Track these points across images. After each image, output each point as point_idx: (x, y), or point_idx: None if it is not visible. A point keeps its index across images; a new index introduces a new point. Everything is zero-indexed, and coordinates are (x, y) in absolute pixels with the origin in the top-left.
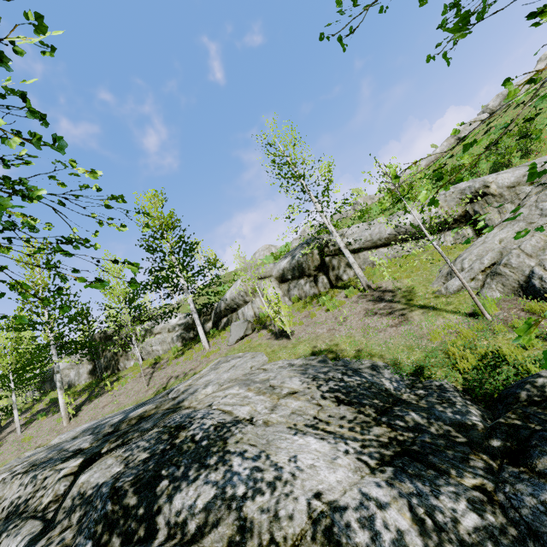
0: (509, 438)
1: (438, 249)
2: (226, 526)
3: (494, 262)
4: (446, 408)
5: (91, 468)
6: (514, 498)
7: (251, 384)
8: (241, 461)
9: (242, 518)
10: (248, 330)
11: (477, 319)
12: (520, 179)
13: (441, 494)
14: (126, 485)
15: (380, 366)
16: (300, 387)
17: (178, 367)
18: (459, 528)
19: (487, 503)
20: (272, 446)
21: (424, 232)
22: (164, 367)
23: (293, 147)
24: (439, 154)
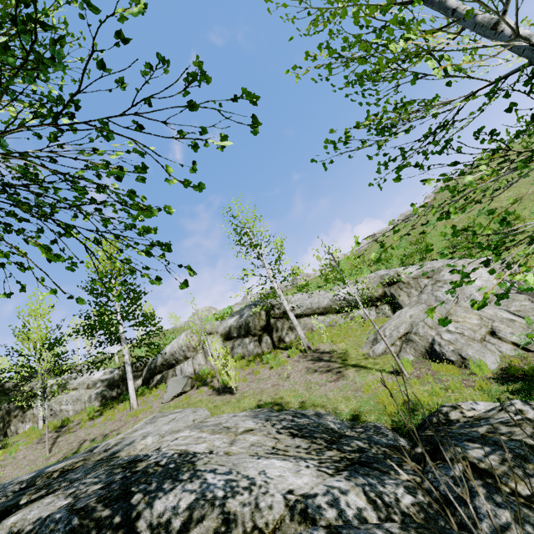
0: (428, 443)
1: (368, 315)
2: (211, 520)
3: (407, 332)
4: (381, 437)
5: (18, 513)
6: (434, 481)
7: (203, 427)
8: (214, 476)
9: (226, 512)
10: (187, 386)
11: (398, 375)
12: (420, 273)
13: (385, 484)
14: (91, 503)
15: (323, 413)
16: (255, 426)
17: (94, 429)
18: (400, 504)
19: (418, 489)
20: (239, 466)
21: (357, 300)
22: (74, 431)
23: (254, 222)
24: (362, 249)
